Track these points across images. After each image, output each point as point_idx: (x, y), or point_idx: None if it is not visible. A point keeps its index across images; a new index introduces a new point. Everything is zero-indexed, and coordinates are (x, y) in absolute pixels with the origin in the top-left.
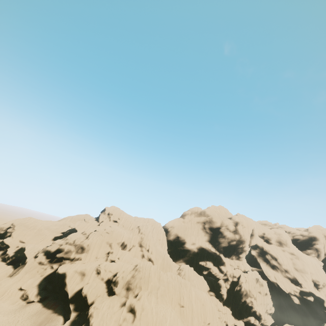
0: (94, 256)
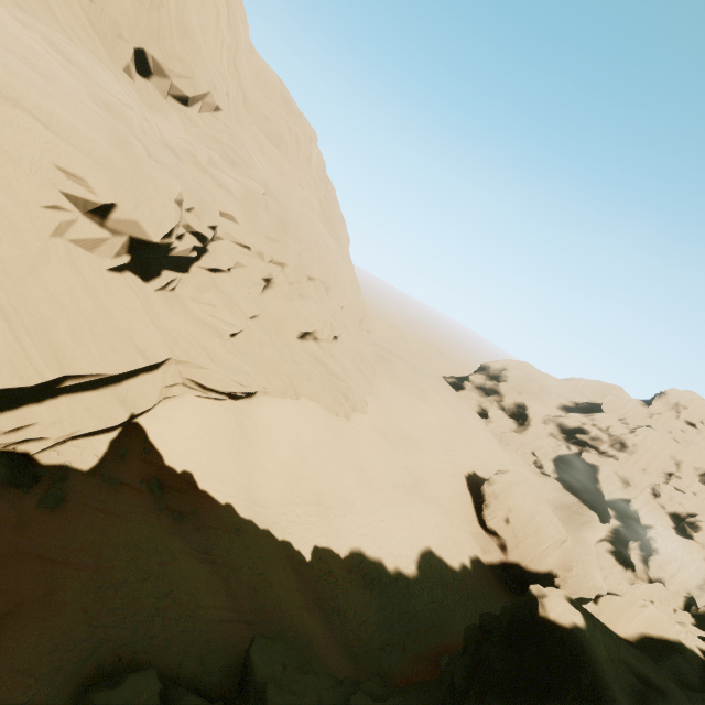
0: (640, 466)
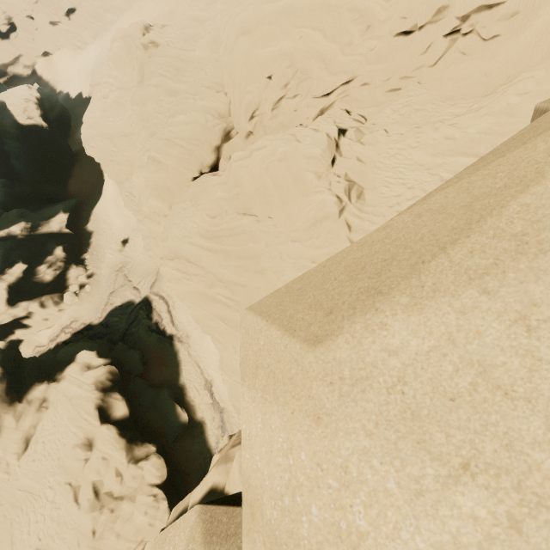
0: None
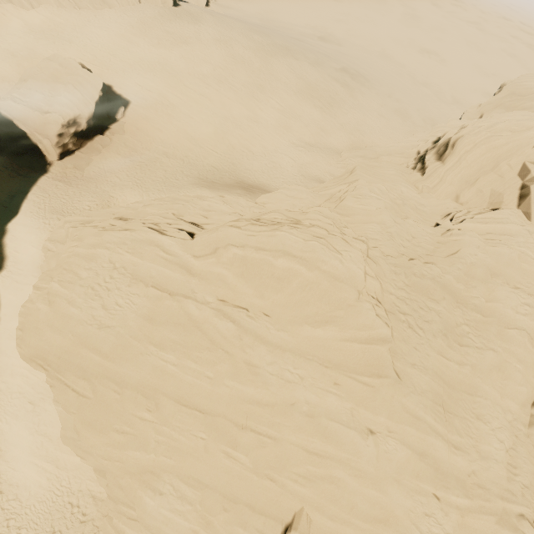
0: (452, 187)
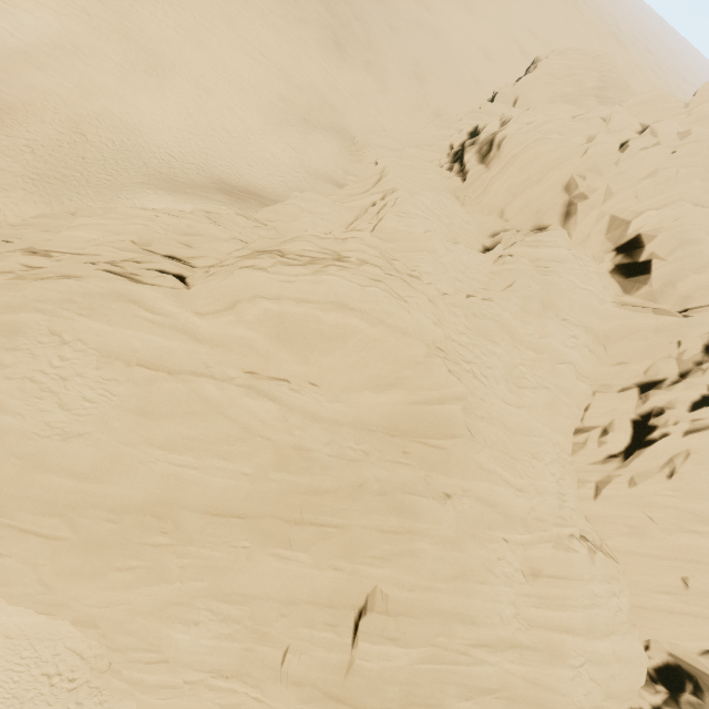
0: (497, 200)
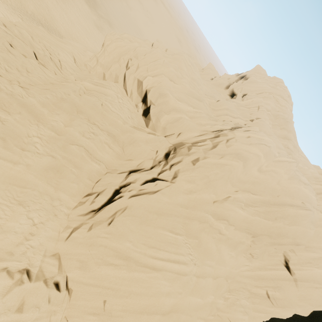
0: (102, 70)
